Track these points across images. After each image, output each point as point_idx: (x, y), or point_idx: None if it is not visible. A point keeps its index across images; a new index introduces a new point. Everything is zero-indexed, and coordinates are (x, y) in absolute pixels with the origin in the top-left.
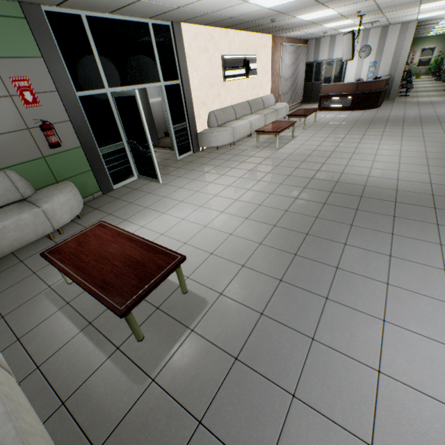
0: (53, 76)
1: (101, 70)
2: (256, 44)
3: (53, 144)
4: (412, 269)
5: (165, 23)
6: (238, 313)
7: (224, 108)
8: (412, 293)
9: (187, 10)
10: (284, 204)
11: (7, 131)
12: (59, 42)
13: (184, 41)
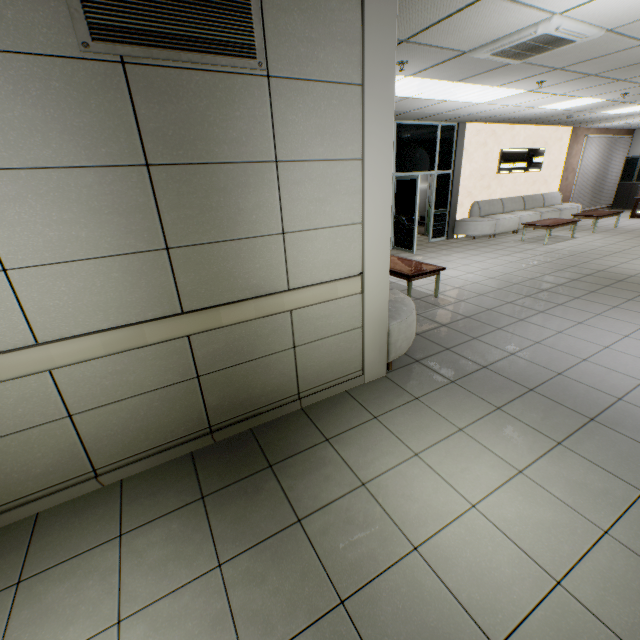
0: None
1: (394, 160)
2: (547, 137)
3: None
4: (628, 313)
5: (452, 124)
6: (472, 307)
7: (490, 200)
8: (615, 319)
9: (476, 115)
10: (531, 276)
11: None
12: None
13: (465, 137)
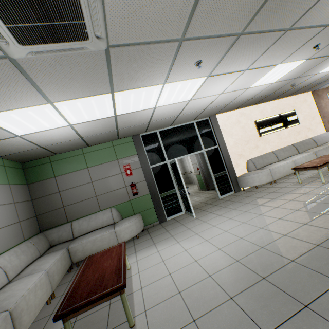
0: (140, 161)
1: (164, 152)
2: (291, 103)
3: (134, 193)
4: None
5: (205, 119)
6: None
7: (262, 155)
8: None
9: (210, 108)
10: (293, 251)
11: (117, 188)
12: (145, 145)
13: (219, 123)
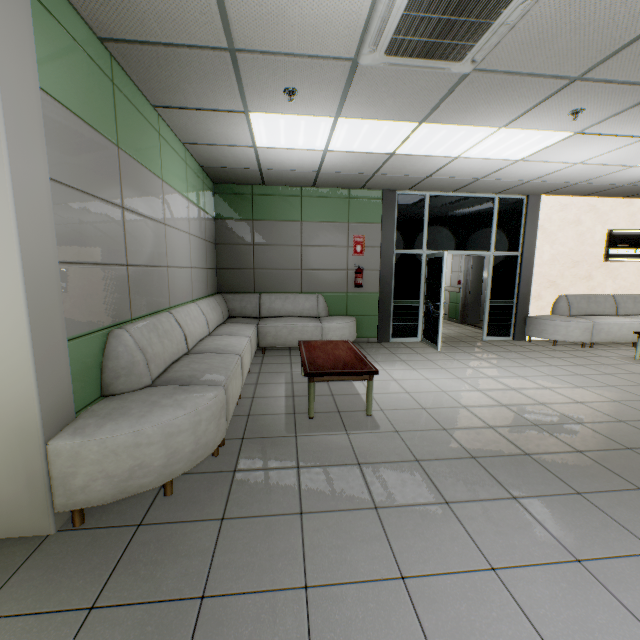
0: (382, 237)
1: (425, 235)
2: None
3: (357, 284)
4: None
5: (518, 197)
6: (395, 448)
7: (591, 295)
8: None
9: (541, 182)
10: (584, 417)
11: (334, 268)
12: (399, 213)
13: (540, 212)
